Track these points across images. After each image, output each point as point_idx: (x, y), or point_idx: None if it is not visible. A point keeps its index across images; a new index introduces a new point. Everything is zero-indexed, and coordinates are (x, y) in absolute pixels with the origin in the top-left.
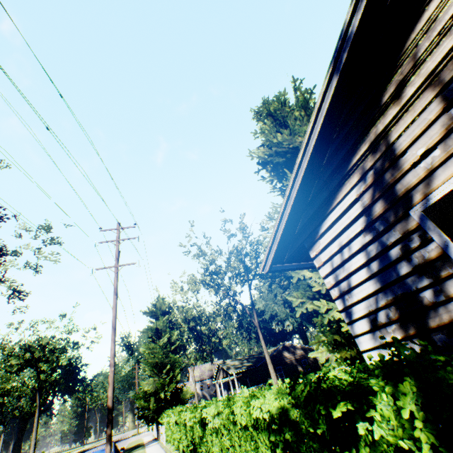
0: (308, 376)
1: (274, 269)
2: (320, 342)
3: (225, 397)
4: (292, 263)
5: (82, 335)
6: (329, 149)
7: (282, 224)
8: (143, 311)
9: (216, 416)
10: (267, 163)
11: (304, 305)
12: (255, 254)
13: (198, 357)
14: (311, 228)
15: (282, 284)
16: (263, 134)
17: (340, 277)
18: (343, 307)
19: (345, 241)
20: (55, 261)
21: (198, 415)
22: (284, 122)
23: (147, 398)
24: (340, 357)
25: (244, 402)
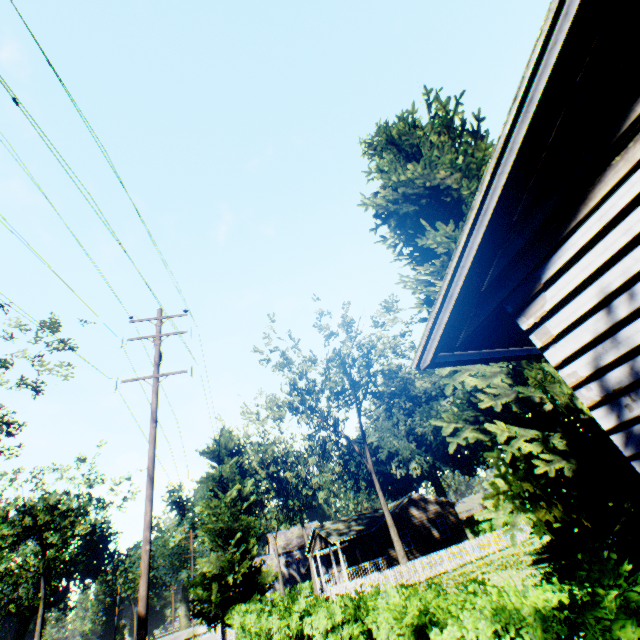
0: (639, 597)
1: (441, 360)
2: (499, 494)
3: (346, 598)
4: (469, 351)
5: (110, 489)
6: (565, 108)
7: (463, 268)
8: (200, 451)
9: (331, 633)
10: (390, 215)
11: (460, 433)
12: (366, 362)
13: (282, 518)
14: (522, 272)
15: (404, 407)
16: (381, 173)
17: (606, 359)
18: (616, 423)
19: (618, 282)
20: (66, 376)
21: (294, 626)
22: (414, 154)
23: (207, 585)
24: (538, 519)
25: (398, 620)
